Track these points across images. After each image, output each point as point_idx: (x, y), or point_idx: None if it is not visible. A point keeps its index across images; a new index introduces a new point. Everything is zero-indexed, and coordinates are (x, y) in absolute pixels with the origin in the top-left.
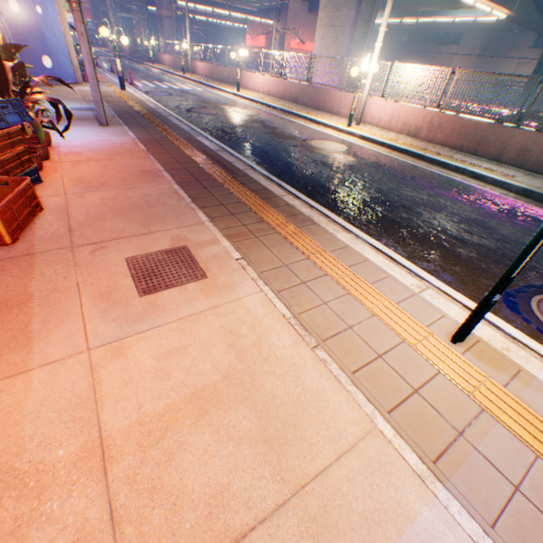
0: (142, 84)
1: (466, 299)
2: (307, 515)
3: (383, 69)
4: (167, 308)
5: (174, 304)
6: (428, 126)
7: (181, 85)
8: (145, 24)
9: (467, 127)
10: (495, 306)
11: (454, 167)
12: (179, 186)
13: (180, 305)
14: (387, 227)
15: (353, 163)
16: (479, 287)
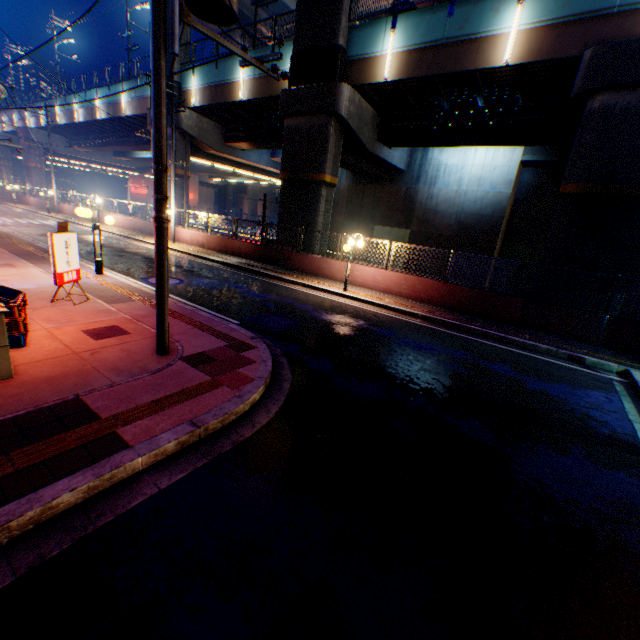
0: (1, 220)
1: (128, 277)
2: (28, 280)
3: (182, 214)
4: (1, 269)
5: (4, 269)
6: (207, 242)
7: (44, 221)
8: (11, 169)
9: (221, 241)
10: (138, 278)
11: (204, 257)
12: (15, 255)
13: (6, 269)
14: (123, 268)
15: (143, 256)
16: (139, 276)
